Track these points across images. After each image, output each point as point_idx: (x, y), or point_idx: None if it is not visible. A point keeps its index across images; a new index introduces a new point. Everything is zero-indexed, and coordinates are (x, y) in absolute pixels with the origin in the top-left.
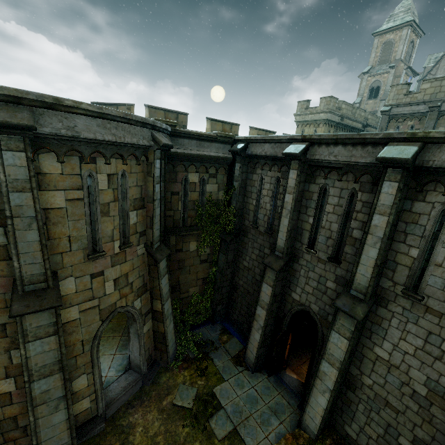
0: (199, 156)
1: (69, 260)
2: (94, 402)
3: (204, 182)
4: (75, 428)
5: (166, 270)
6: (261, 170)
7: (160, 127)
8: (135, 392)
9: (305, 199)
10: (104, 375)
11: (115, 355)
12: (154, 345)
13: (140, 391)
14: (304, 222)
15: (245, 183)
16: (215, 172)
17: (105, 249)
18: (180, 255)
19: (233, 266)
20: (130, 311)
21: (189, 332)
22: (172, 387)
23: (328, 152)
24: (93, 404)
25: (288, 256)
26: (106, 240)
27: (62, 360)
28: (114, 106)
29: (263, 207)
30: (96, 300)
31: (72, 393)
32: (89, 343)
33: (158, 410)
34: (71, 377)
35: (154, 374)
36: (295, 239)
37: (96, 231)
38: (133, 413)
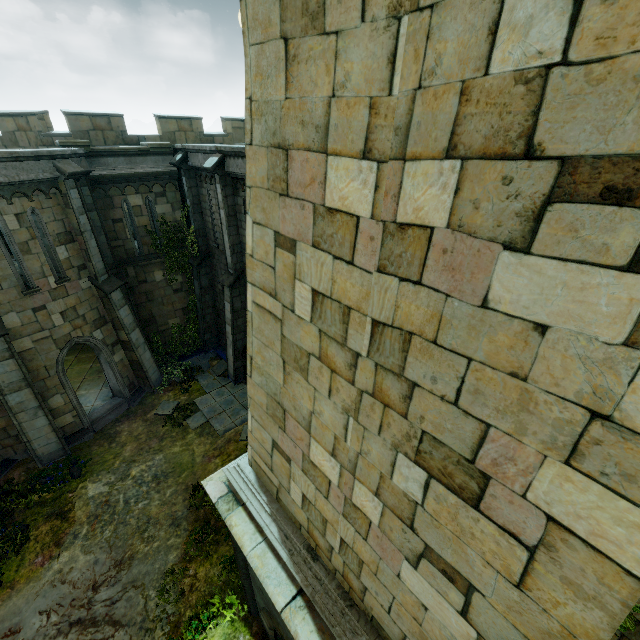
0: (133, 175)
1: (5, 297)
2: (77, 418)
3: (152, 203)
4: (65, 437)
5: (124, 302)
6: (205, 183)
7: (63, 154)
8: (122, 413)
9: (238, 213)
10: (91, 405)
11: (101, 390)
12: (134, 374)
13: (127, 412)
14: (243, 236)
15: (199, 199)
16: (163, 190)
17: (40, 286)
18: (146, 287)
19: (212, 292)
20: (90, 341)
21: (178, 362)
22: (157, 405)
23: (236, 165)
24: (77, 419)
25: (238, 272)
26: (37, 276)
27: (27, 378)
28: (22, 116)
29: (217, 225)
30: (47, 331)
31: (51, 409)
32: (53, 369)
33: (143, 421)
34: (46, 396)
35: (140, 398)
36: (242, 254)
37: (23, 270)
38: (121, 426)
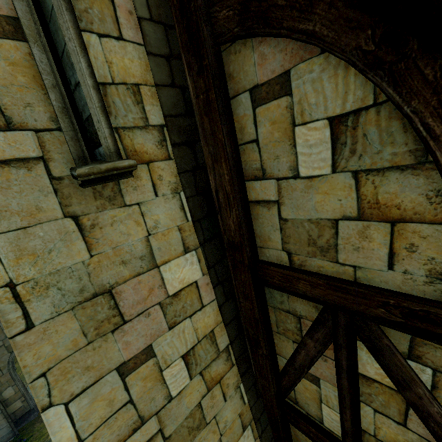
0: None
1: None
2: (25, 402)
3: None
4: (16, 420)
5: None
6: None
7: None
8: None
9: None
10: None
11: None
12: None
13: None
14: None
15: None
16: None
17: None
18: None
19: None
20: None
21: None
22: None
23: None
24: (25, 403)
25: None
26: None
27: None
28: None
29: None
30: (1, 342)
31: (5, 400)
32: (5, 368)
33: None
34: (0, 390)
35: None
36: None
37: None
38: None
